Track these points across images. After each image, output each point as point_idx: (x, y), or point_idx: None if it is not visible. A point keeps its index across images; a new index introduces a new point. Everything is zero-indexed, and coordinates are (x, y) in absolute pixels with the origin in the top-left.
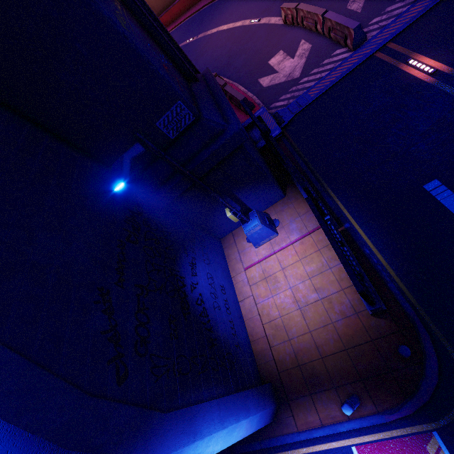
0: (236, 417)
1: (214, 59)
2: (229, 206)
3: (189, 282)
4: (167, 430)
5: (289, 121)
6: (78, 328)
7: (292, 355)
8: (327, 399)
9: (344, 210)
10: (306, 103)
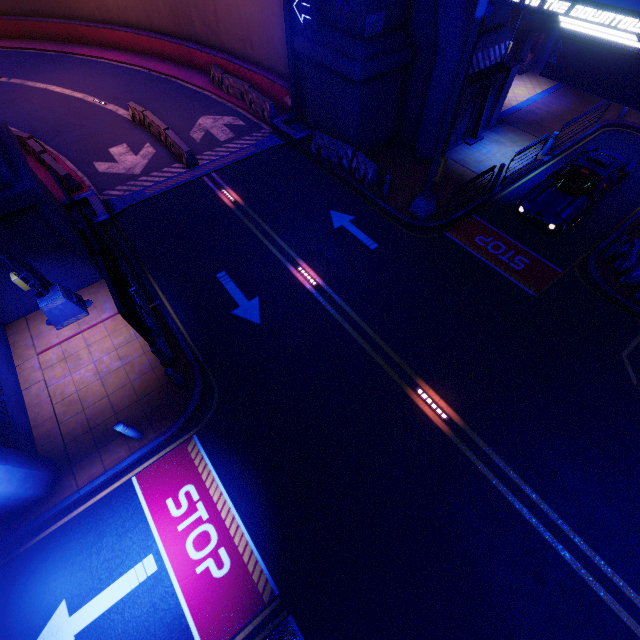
0: None
1: (34, 118)
2: (16, 268)
3: None
4: None
5: (121, 211)
6: None
7: (85, 422)
8: (115, 446)
9: (159, 291)
10: (141, 199)
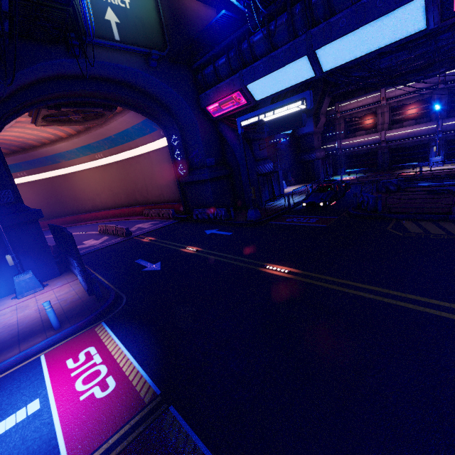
0: None
1: None
2: (12, 249)
3: None
4: None
5: (82, 255)
6: None
7: (15, 332)
8: (34, 338)
9: (96, 274)
10: (95, 250)
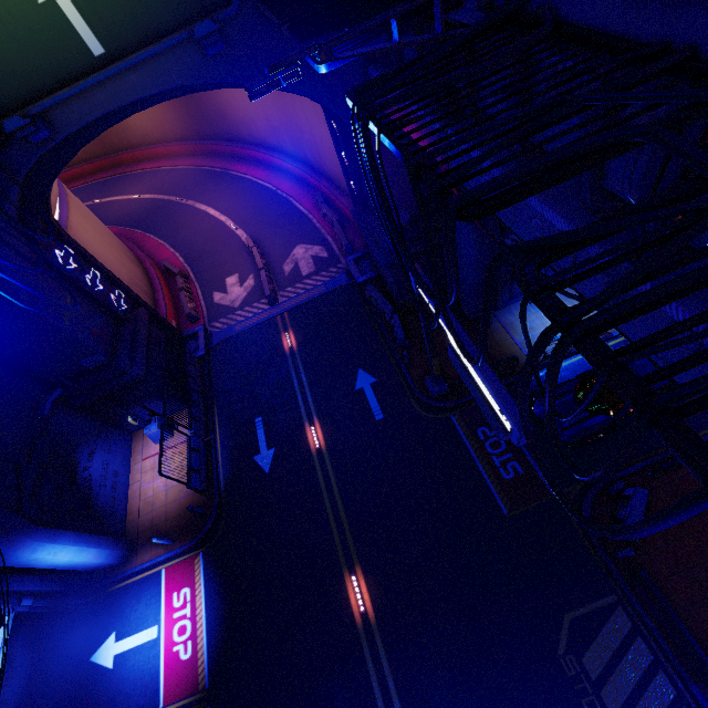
0: (88, 545)
1: (191, 243)
2: (130, 414)
3: (83, 465)
4: (39, 533)
5: (216, 344)
6: (1, 481)
7: (151, 520)
8: (159, 544)
9: (217, 425)
10: (231, 335)
